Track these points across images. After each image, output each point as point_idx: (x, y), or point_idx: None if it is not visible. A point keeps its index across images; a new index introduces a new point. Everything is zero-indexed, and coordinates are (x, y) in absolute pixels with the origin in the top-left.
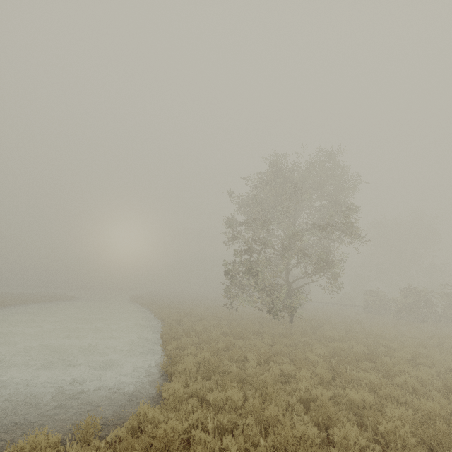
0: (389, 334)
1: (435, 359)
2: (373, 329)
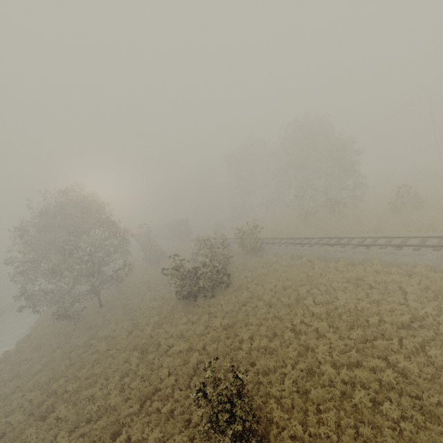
0: (137, 304)
1: (114, 334)
2: (145, 296)
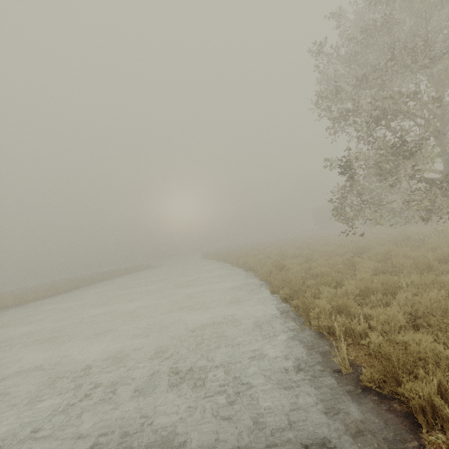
0: None
1: None
2: None
